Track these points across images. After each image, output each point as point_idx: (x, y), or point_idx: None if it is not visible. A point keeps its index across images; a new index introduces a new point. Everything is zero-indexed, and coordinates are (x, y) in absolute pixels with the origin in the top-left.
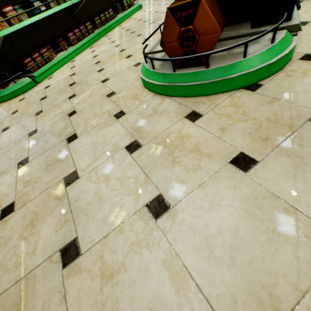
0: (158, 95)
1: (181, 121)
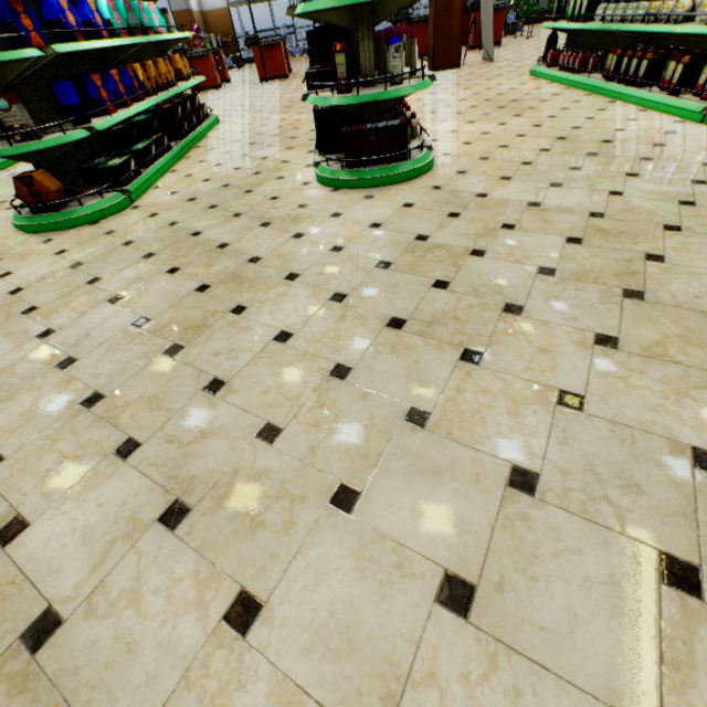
0: (29, 234)
1: (38, 244)
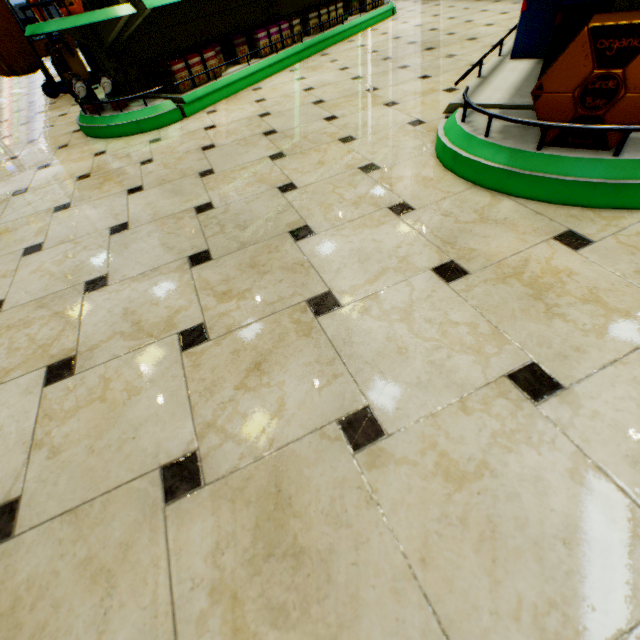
0: (481, 188)
1: (546, 243)
